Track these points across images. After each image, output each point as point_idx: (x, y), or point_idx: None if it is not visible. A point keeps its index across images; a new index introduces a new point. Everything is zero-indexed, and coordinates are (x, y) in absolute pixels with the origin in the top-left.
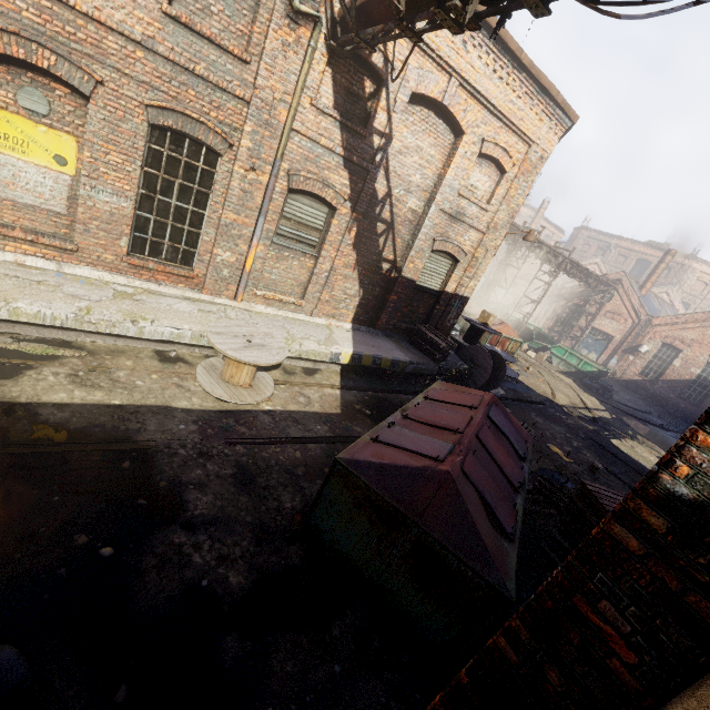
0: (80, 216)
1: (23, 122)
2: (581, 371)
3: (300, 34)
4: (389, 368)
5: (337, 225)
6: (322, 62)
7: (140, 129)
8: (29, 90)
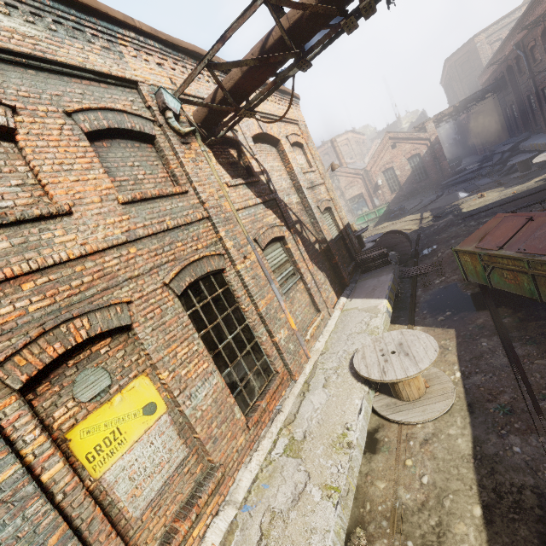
0: (202, 436)
1: (99, 415)
2: (381, 215)
3: (194, 149)
4: (396, 289)
5: (292, 246)
6: (211, 157)
7: (176, 308)
8: (80, 378)
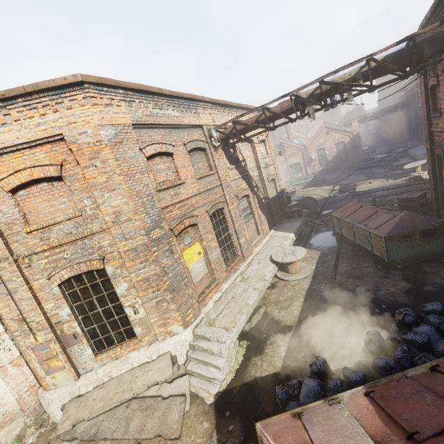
0: (213, 267)
1: (188, 250)
2: (309, 182)
3: (218, 153)
4: (301, 230)
5: (251, 200)
6: (223, 155)
7: (209, 220)
8: (185, 237)
